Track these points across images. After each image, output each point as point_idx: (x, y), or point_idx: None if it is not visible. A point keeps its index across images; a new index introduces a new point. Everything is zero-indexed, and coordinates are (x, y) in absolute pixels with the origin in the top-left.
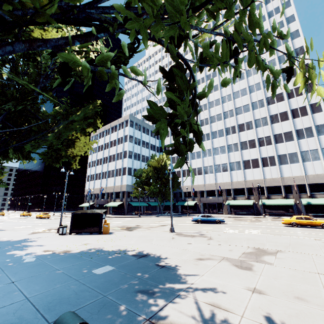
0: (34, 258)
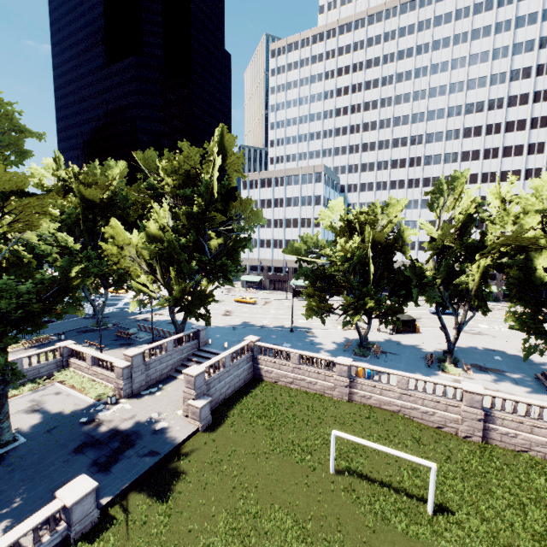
0: None
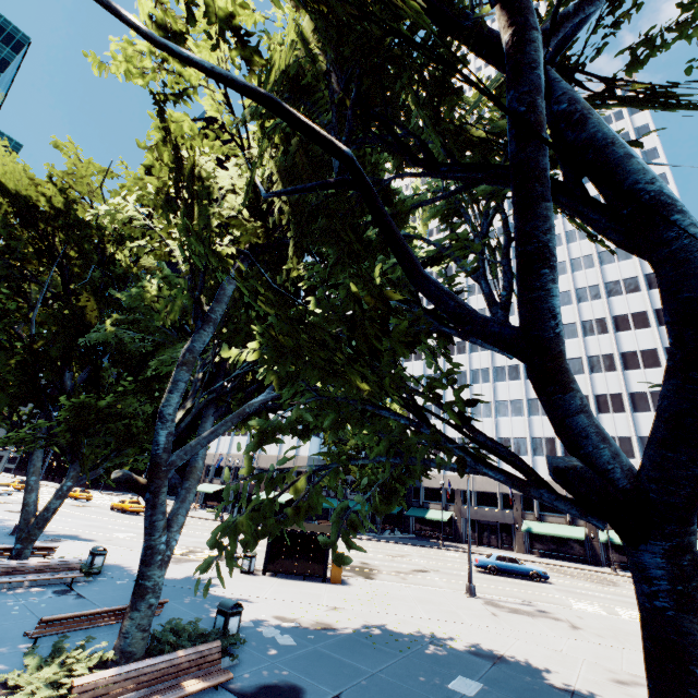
0: (286, 636)
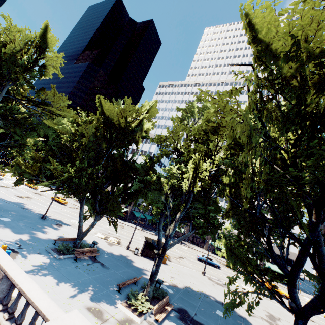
0: (169, 289)
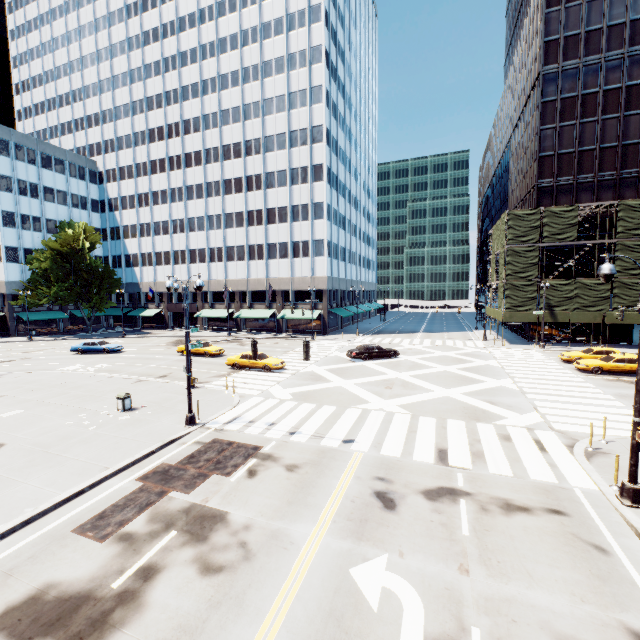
0: None
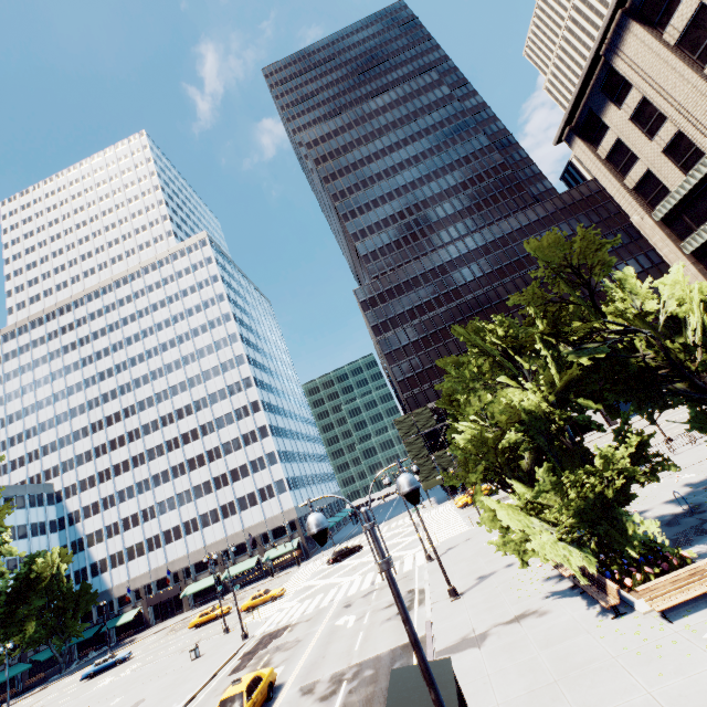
0: None
